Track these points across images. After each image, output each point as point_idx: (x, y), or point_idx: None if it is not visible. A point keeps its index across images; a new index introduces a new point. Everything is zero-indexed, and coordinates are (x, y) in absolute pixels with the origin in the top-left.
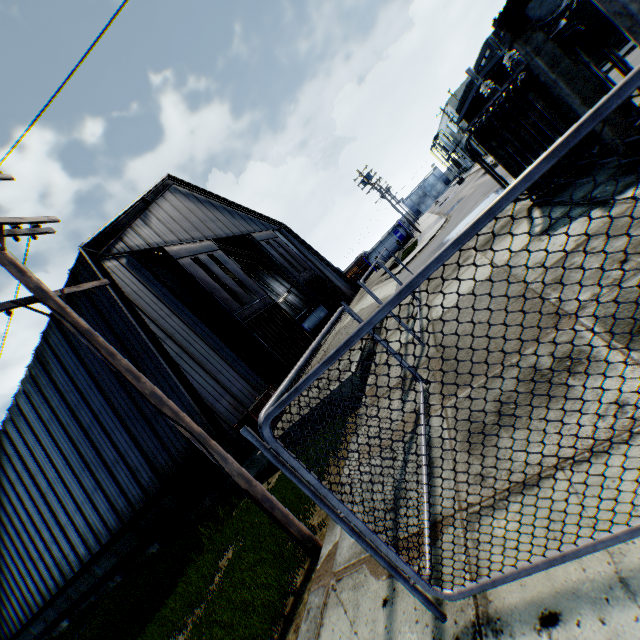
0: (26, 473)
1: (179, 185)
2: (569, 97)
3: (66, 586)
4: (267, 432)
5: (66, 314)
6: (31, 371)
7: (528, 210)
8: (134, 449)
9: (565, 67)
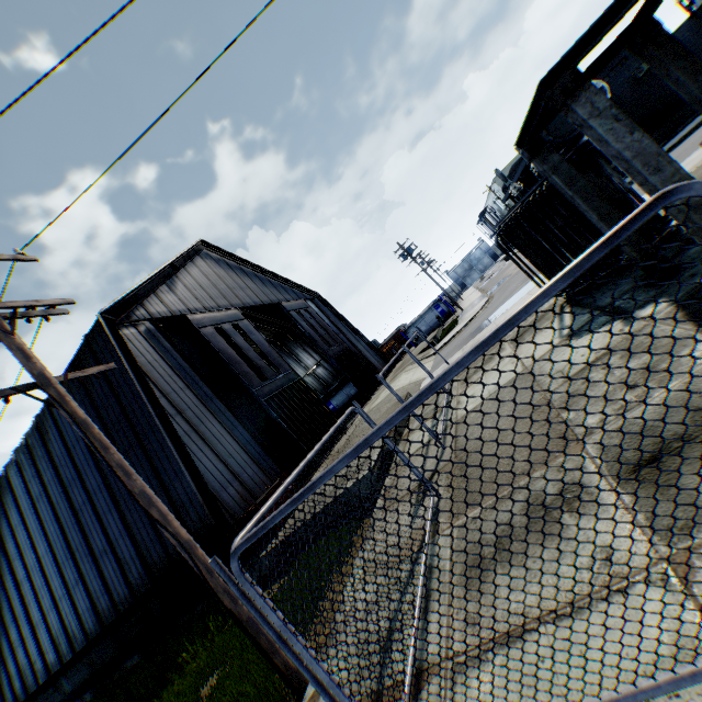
0: (3, 556)
1: (211, 250)
2: (587, 212)
3: (26, 701)
4: (235, 565)
5: (65, 403)
6: (28, 440)
7: (561, 307)
8: (126, 538)
9: (581, 185)
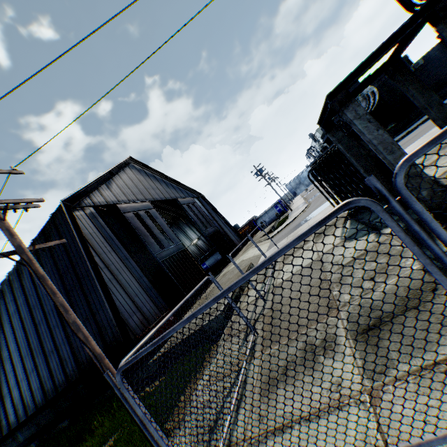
0: None
1: (136, 164)
2: (358, 167)
3: None
4: (118, 377)
5: (32, 264)
6: (10, 276)
7: (345, 219)
8: (66, 344)
9: (355, 151)
